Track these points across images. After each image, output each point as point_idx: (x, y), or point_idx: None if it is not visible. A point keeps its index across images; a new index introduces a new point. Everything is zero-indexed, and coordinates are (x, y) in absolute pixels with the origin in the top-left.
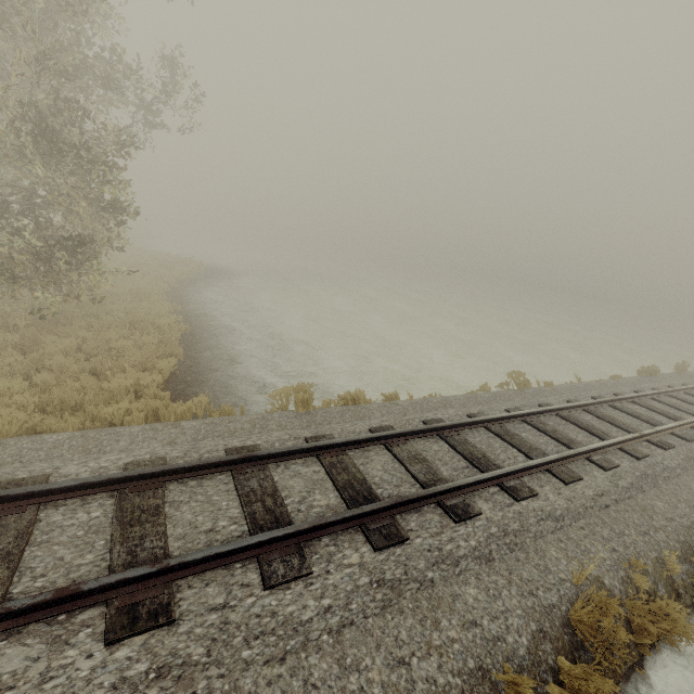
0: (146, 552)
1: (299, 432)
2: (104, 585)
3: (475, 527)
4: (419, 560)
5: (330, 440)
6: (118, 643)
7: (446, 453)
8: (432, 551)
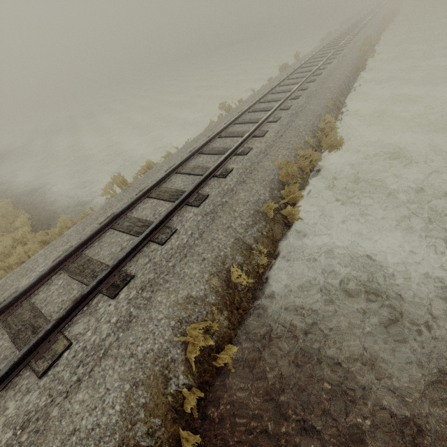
0: (100, 272)
1: (131, 195)
2: (92, 287)
3: (233, 174)
4: (217, 198)
5: (148, 186)
6: (118, 295)
7: (207, 158)
8: (220, 193)
